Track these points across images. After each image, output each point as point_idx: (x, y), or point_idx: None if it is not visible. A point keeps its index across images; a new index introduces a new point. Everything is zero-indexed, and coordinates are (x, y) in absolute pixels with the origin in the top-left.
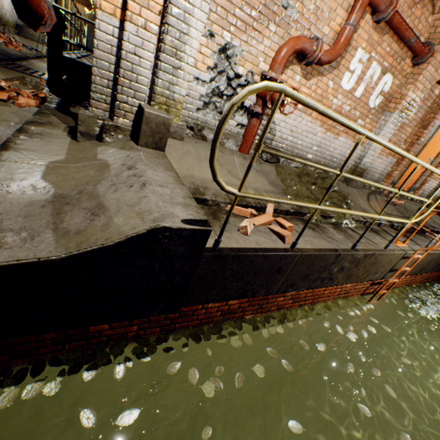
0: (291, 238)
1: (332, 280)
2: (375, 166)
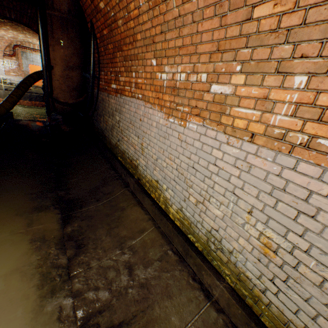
0: None
1: None
2: (14, 79)
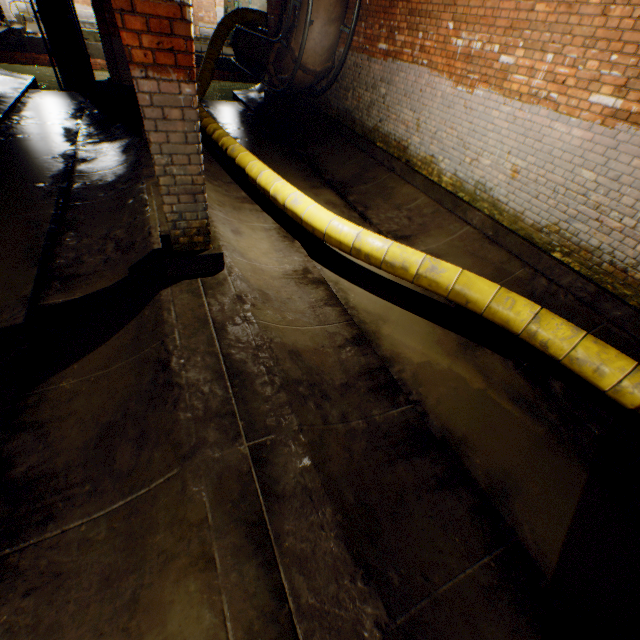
0: None
1: None
2: None
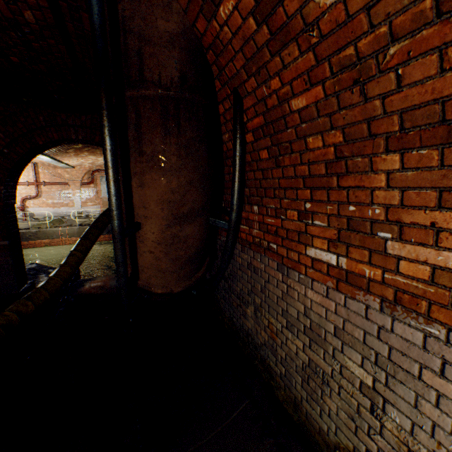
0: None
1: (32, 239)
2: (91, 210)
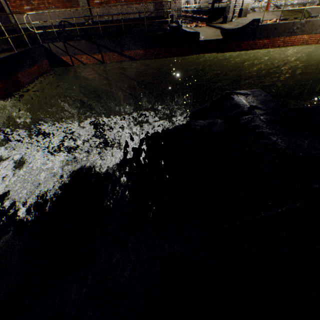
0: (278, 21)
1: (295, 34)
2: None
